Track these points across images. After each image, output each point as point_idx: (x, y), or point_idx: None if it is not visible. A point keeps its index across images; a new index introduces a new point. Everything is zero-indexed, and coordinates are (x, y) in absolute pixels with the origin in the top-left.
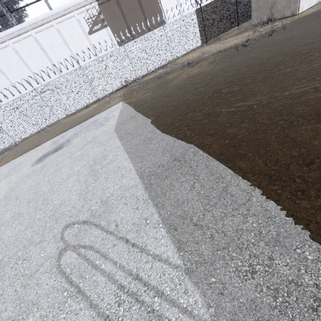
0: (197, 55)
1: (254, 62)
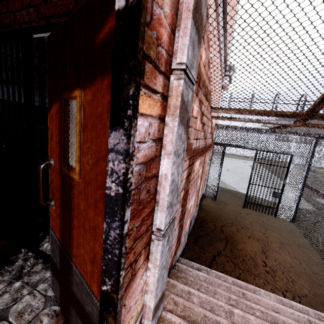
0: None
1: None
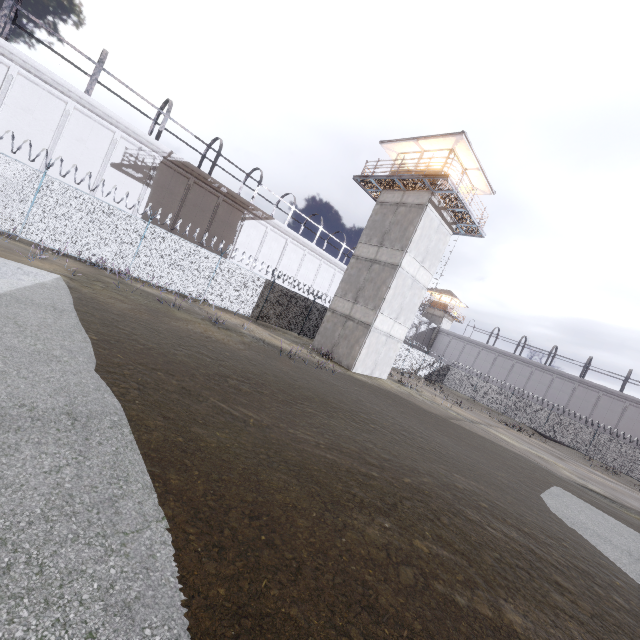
0: (235, 323)
1: (287, 379)
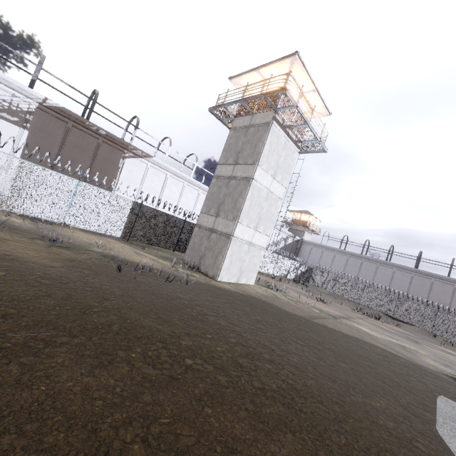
0: (93, 242)
1: (88, 300)
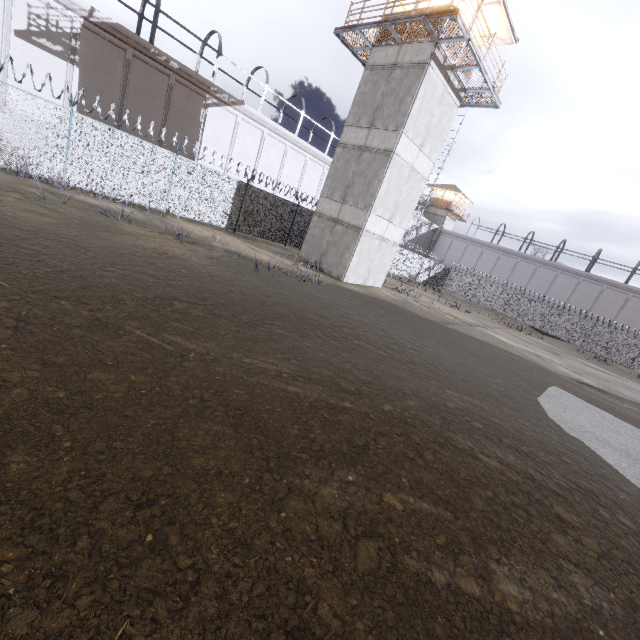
0: (206, 235)
1: (258, 296)
